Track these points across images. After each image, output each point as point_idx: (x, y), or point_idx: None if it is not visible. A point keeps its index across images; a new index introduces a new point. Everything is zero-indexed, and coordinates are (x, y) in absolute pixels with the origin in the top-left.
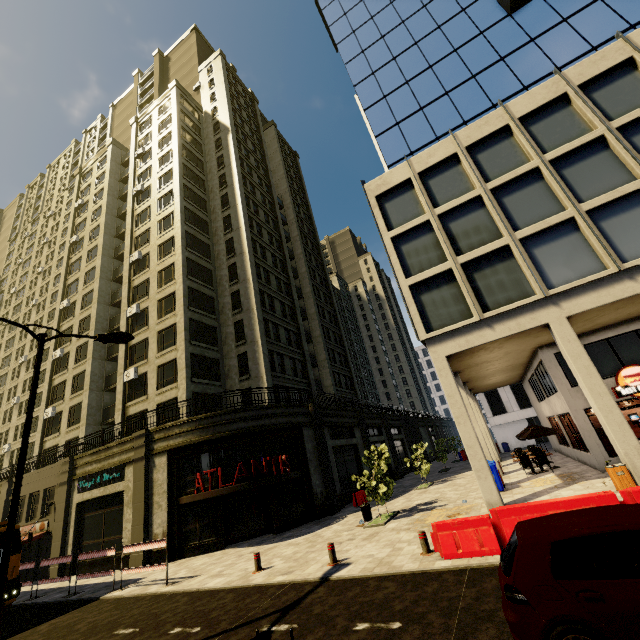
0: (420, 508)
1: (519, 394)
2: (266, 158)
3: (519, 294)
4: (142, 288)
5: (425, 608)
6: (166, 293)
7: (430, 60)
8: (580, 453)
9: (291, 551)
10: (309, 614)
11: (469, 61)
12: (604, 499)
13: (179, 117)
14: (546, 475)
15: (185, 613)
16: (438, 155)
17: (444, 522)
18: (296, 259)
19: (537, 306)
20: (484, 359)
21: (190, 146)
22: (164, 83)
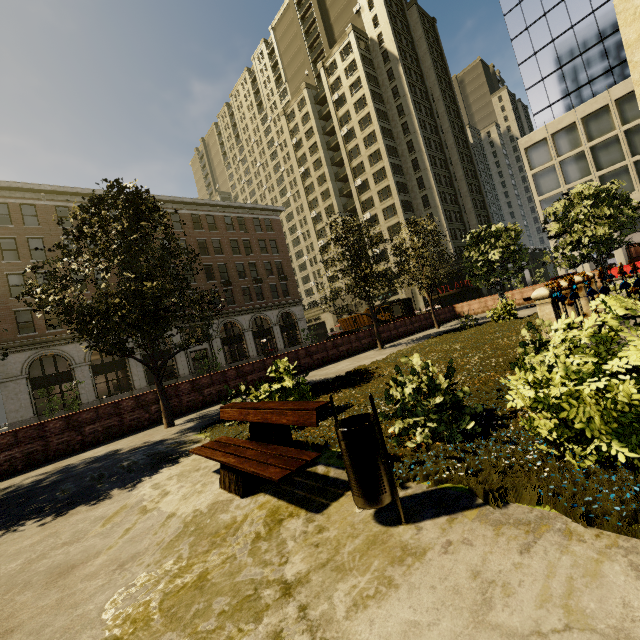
0: None
1: None
2: (419, 62)
3: None
4: (368, 202)
5: None
6: (387, 205)
7: (573, 20)
8: None
9: None
10: None
11: (601, 25)
12: None
13: (362, 64)
14: None
15: None
16: (564, 123)
17: None
18: (449, 149)
19: None
20: None
21: (373, 87)
22: (319, 1)
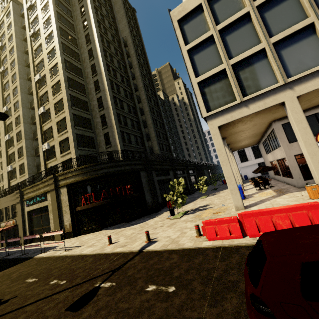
0: (200, 209)
1: (255, 151)
2: (113, 10)
3: (267, 83)
4: (44, 97)
5: (192, 276)
6: (58, 99)
7: None
8: (286, 179)
9: (130, 232)
10: (124, 275)
11: None
12: (313, 207)
13: None
14: (267, 190)
15: (64, 270)
16: None
17: (209, 221)
18: (136, 79)
19: (278, 90)
20: (240, 129)
21: None
22: None
